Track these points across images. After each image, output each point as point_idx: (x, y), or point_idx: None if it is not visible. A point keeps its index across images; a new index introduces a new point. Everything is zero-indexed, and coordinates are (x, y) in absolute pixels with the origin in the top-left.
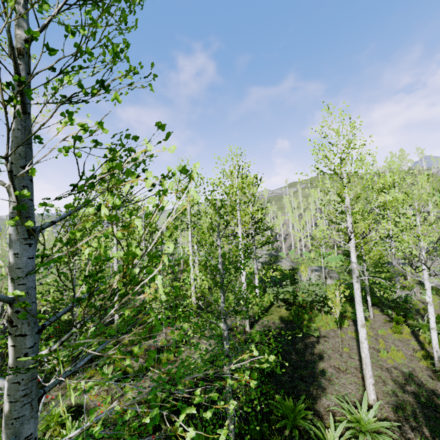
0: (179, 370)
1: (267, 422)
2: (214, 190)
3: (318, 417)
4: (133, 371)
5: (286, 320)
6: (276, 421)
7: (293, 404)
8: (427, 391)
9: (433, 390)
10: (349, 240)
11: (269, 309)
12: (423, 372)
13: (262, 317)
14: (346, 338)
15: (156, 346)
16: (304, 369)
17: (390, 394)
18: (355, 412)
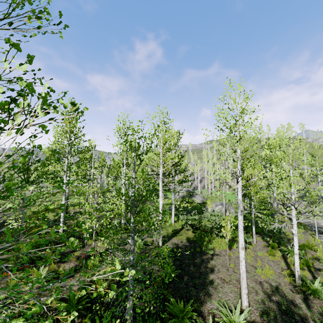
0: (38, 279)
1: (162, 319)
2: (132, 134)
3: (202, 318)
4: (63, 272)
5: (191, 240)
6: (168, 319)
7: (184, 306)
8: (288, 301)
9: (292, 300)
10: (237, 183)
11: (180, 231)
12: (287, 286)
13: (173, 237)
14: (234, 257)
15: (30, 255)
16: (198, 279)
17: (260, 302)
18: (230, 315)
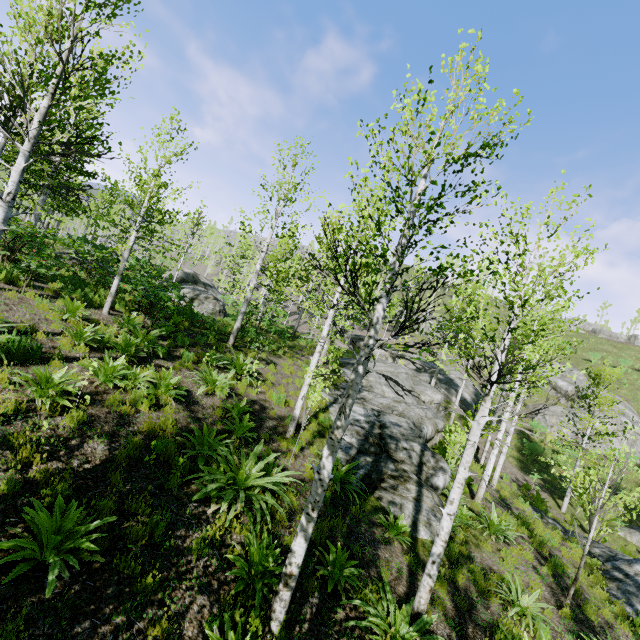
0: None
1: None
2: None
3: None
4: None
5: None
6: None
7: None
8: None
9: None
10: None
11: None
12: None
13: None
14: None
15: None
16: None
17: None
18: None
